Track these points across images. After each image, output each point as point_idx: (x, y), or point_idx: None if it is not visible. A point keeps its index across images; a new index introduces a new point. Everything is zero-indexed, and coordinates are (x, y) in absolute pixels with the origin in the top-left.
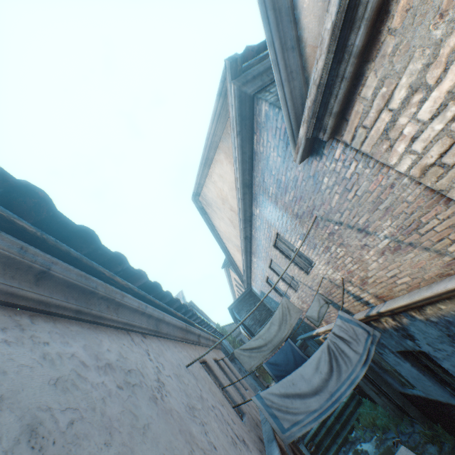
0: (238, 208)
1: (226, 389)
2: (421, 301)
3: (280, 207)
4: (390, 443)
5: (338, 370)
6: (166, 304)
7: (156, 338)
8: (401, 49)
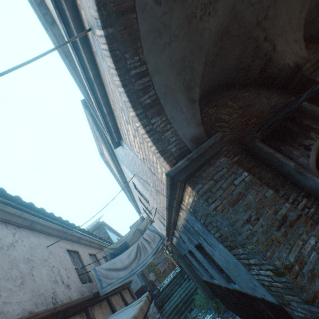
0: (113, 165)
1: (85, 268)
2: (171, 219)
3: (126, 167)
4: (202, 315)
5: (140, 257)
6: (43, 215)
7: (30, 230)
8: (118, 116)
